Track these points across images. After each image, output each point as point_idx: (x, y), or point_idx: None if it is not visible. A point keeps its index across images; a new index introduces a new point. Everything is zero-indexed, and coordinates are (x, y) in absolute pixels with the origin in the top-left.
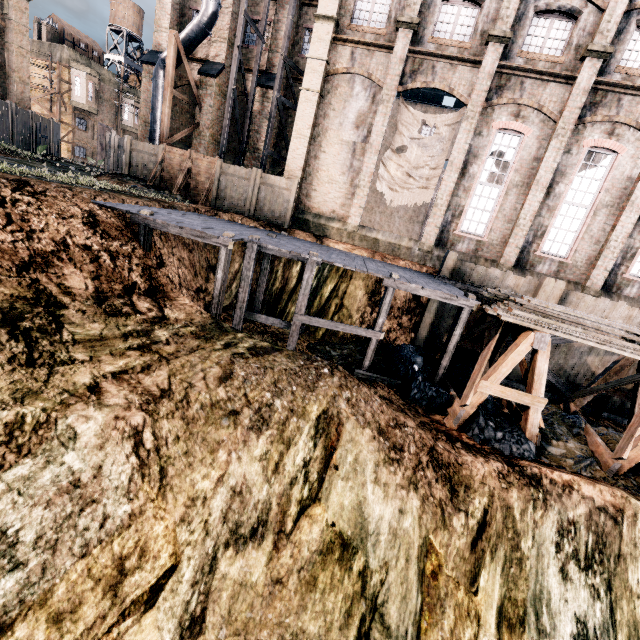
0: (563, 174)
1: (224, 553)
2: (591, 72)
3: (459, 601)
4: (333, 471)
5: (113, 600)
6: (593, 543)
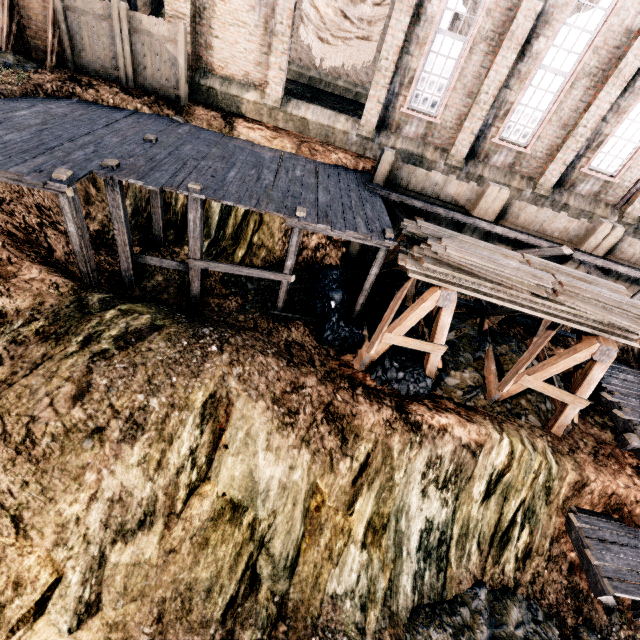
0: (548, 21)
1: (112, 548)
2: None
3: (337, 522)
4: (223, 451)
5: None
6: (452, 471)
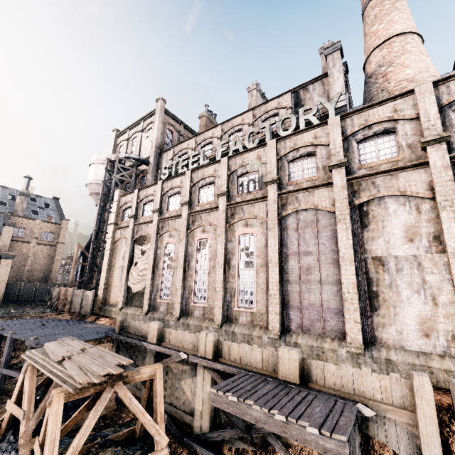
0: (192, 256)
1: None
2: (186, 210)
3: None
4: None
5: None
6: None
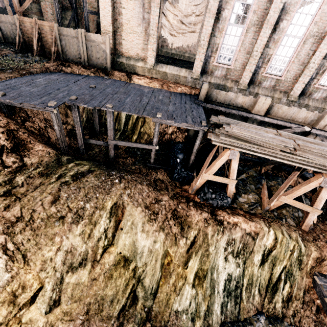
0: (287, 12)
1: (67, 275)
2: None
3: (178, 272)
4: (120, 231)
5: (14, 306)
6: (241, 247)
